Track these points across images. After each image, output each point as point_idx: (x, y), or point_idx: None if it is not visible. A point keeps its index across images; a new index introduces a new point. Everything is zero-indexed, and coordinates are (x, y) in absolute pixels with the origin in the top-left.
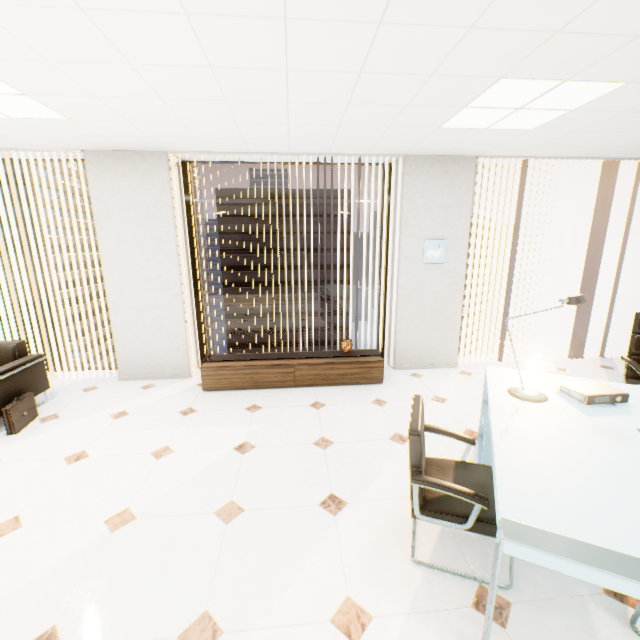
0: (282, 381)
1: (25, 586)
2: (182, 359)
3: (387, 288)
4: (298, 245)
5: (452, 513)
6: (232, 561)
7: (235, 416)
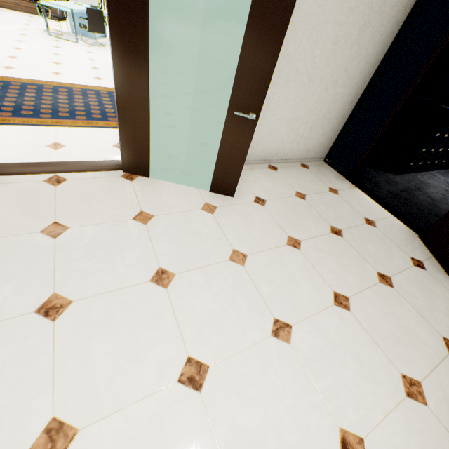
0: (15, 7)
1: None
2: None
3: None
4: None
5: (47, 15)
6: None
7: None
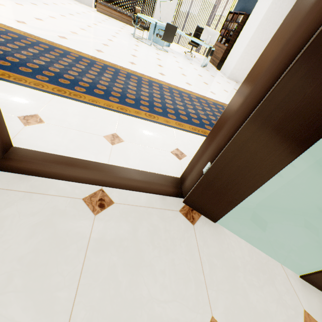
0: (118, 18)
1: (72, 10)
2: (90, 0)
3: (155, 5)
4: (148, 0)
5: (137, 24)
6: (104, 23)
7: (105, 17)
